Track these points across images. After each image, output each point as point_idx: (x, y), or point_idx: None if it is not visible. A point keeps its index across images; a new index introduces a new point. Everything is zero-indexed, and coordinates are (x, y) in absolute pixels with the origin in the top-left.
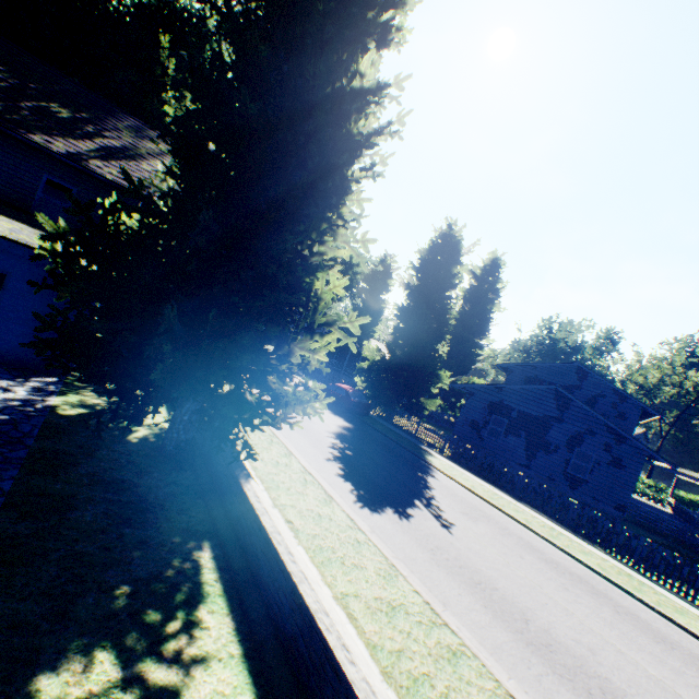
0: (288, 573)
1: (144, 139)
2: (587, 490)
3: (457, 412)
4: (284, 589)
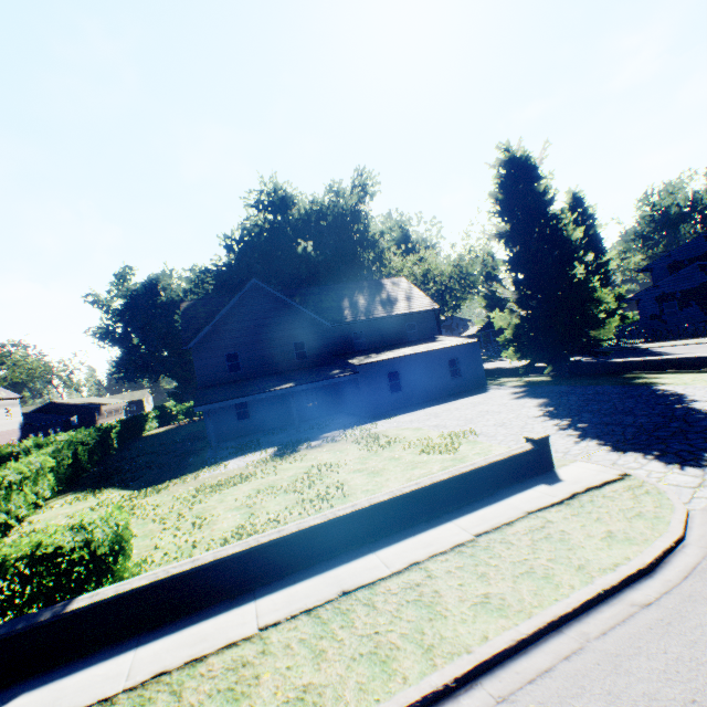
0: (657, 359)
1: (399, 285)
2: None
3: (618, 323)
4: (658, 363)
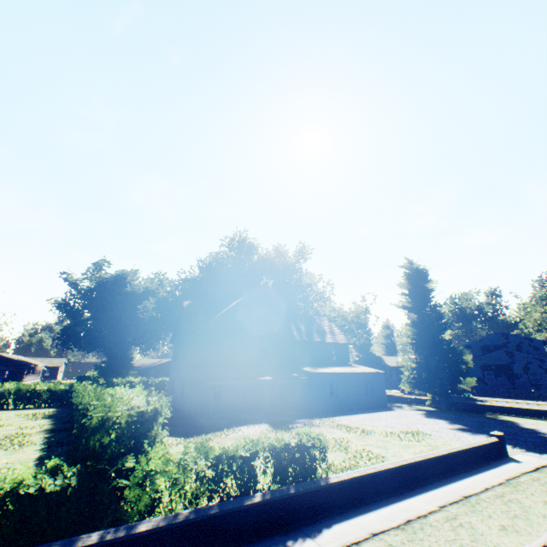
0: (506, 406)
1: (323, 321)
2: (544, 388)
3: None
4: (507, 409)
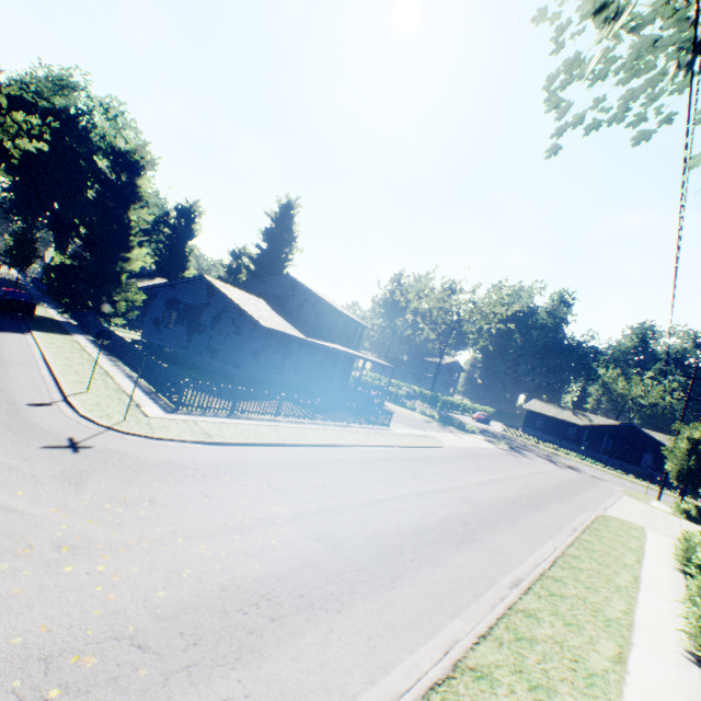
0: None
1: None
2: (220, 358)
3: None
4: None
